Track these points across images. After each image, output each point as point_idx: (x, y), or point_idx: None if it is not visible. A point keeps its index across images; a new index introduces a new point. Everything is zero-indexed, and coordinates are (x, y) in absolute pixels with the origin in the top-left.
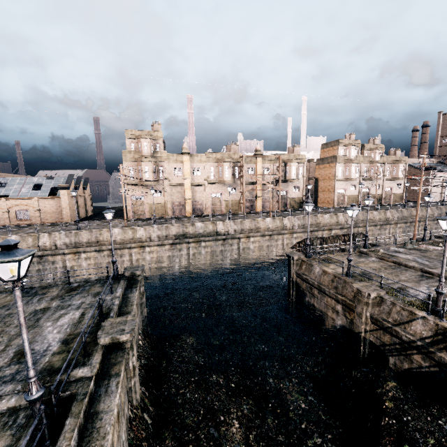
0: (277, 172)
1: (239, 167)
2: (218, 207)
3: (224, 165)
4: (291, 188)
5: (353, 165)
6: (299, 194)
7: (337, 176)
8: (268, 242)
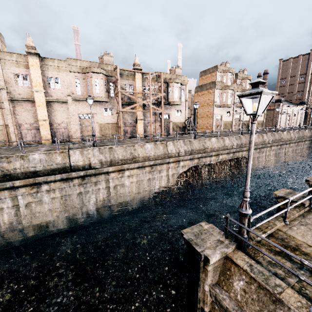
0: (159, 92)
1: (114, 83)
2: (90, 132)
3: (93, 76)
4: (174, 112)
5: (229, 91)
6: (182, 118)
7: (216, 102)
8: (149, 175)
